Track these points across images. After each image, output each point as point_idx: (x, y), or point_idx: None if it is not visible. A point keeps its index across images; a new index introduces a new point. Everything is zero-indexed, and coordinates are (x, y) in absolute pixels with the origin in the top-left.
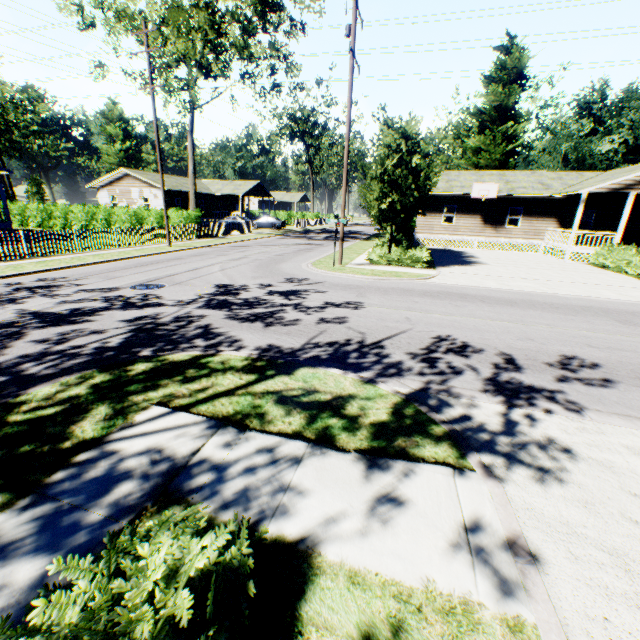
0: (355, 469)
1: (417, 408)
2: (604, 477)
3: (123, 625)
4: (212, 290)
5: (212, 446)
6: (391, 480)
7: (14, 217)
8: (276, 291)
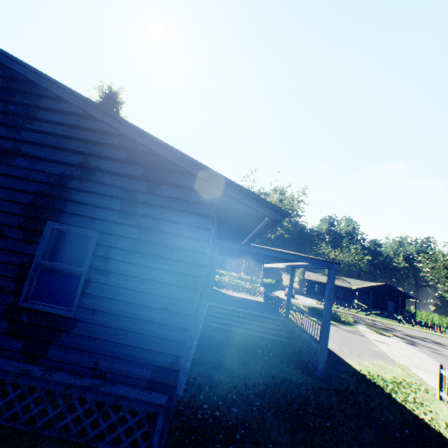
0: (368, 329)
1: (387, 335)
2: (387, 338)
3: (344, 316)
4: (418, 336)
5: (362, 326)
6: (369, 330)
7: (429, 319)
8: (437, 342)
